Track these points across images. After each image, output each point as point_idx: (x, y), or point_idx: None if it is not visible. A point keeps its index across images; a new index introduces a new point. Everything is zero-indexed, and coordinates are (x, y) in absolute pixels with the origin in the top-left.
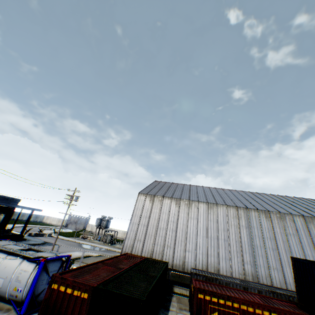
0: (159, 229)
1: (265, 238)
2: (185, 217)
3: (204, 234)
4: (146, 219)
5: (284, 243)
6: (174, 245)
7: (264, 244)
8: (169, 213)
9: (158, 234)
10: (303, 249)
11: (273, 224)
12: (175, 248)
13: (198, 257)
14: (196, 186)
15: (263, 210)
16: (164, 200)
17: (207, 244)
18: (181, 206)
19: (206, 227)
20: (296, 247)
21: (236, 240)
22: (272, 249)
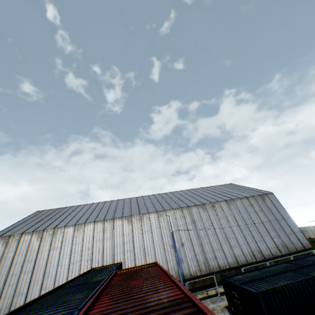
0: (10, 277)
1: (125, 243)
2: (47, 250)
3: (67, 261)
4: None
5: (140, 242)
6: (27, 289)
7: (123, 249)
8: (27, 252)
9: (8, 283)
10: (154, 241)
11: (134, 226)
12: (29, 292)
13: None
14: (85, 205)
15: (127, 217)
16: (23, 238)
17: (68, 272)
18: (44, 239)
19: (70, 253)
20: (149, 241)
21: (98, 256)
22: (130, 251)
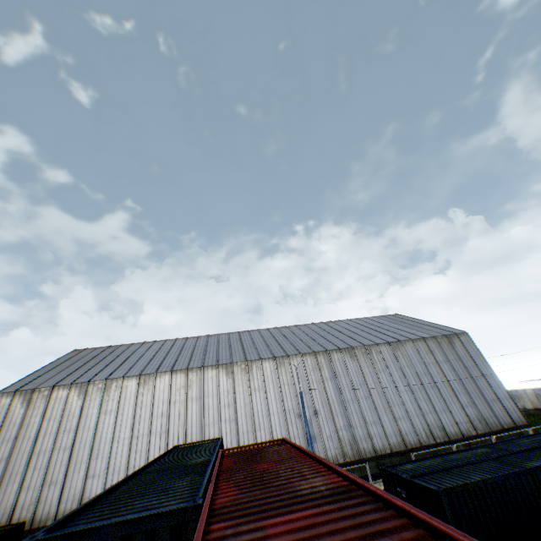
0: (36, 456)
1: (221, 408)
2: (94, 415)
3: (128, 433)
4: (9, 444)
5: (247, 406)
6: (65, 476)
7: (219, 417)
8: (63, 417)
9: (33, 465)
10: (269, 406)
11: (236, 381)
12: (67, 480)
13: (110, 480)
14: (153, 342)
15: (225, 364)
16: (56, 394)
17: (129, 451)
18: (90, 396)
19: (132, 420)
20: (261, 406)
21: (178, 427)
22: (230, 420)
